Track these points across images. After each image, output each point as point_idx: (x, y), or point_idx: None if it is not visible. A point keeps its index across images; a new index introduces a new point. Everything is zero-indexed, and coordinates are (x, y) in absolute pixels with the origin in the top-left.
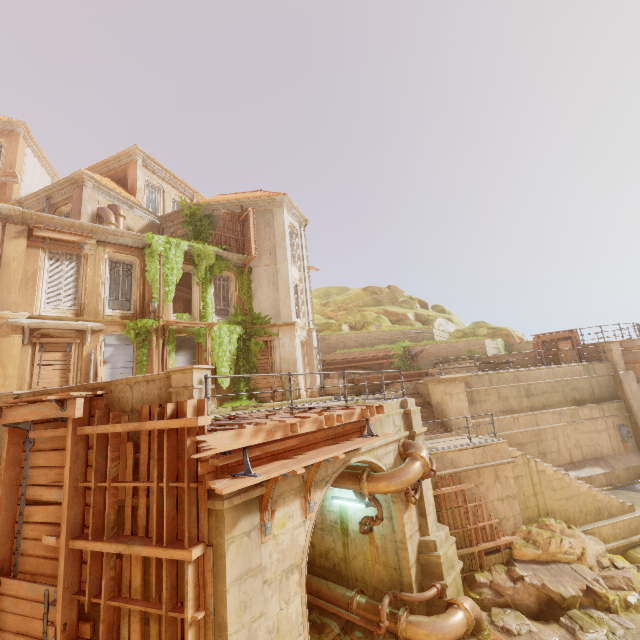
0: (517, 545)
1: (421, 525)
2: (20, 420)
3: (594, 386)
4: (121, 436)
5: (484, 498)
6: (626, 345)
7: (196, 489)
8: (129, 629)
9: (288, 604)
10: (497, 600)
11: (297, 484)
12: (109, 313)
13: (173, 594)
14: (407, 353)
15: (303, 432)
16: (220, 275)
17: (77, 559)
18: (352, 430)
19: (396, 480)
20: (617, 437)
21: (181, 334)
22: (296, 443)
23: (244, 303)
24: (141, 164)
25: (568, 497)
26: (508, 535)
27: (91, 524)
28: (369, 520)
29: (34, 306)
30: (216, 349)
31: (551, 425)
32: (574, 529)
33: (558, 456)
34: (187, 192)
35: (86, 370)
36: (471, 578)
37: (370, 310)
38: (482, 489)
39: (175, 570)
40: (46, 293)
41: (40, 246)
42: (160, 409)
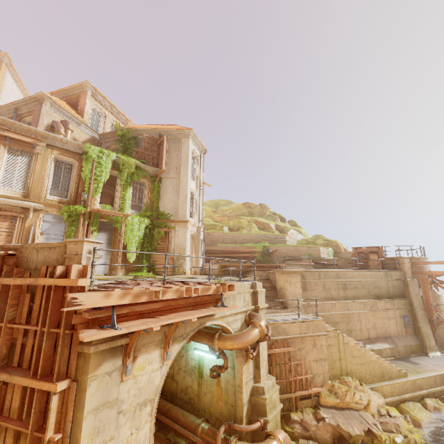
0: (323, 394)
1: (255, 375)
2: None
3: (390, 287)
4: (22, 288)
5: (304, 359)
6: (414, 261)
7: (71, 335)
8: (4, 442)
9: (138, 430)
10: (304, 434)
11: (159, 338)
12: (50, 198)
13: (40, 417)
14: (266, 251)
15: (165, 298)
16: (138, 181)
17: None
18: (209, 301)
19: (239, 341)
20: (401, 323)
21: (103, 219)
22: (160, 306)
23: (153, 203)
24: (90, 94)
25: (363, 363)
26: (318, 387)
27: None
28: (217, 368)
29: None
30: (128, 233)
31: (357, 311)
32: (364, 386)
33: (360, 333)
34: (123, 120)
35: (26, 238)
36: (288, 416)
37: (245, 219)
38: (303, 352)
39: (45, 398)
40: (2, 177)
41: (1, 142)
42: (52, 270)
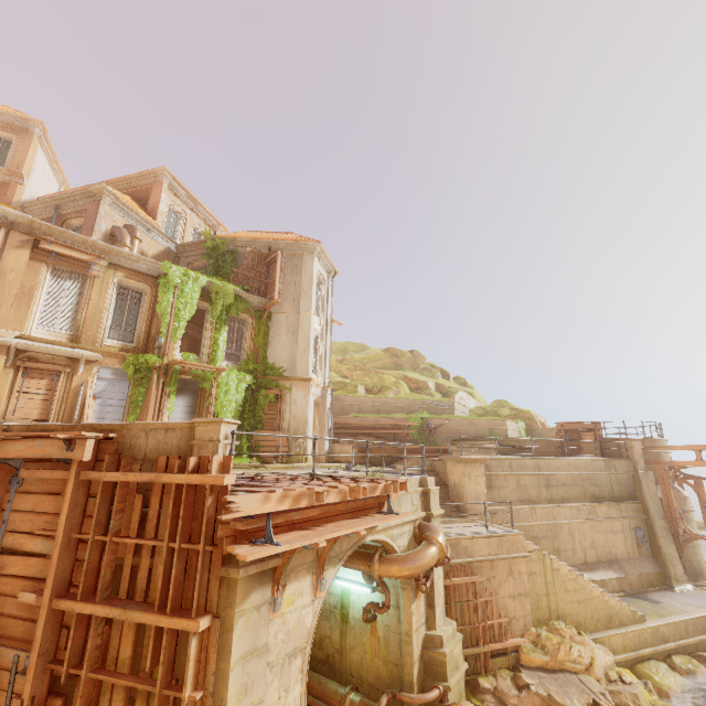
0: (525, 649)
1: (428, 617)
2: (14, 456)
3: (613, 483)
4: (129, 486)
5: (495, 593)
6: (647, 444)
7: (210, 553)
8: None
9: (287, 692)
10: None
11: (311, 558)
12: (108, 343)
13: (169, 669)
14: (425, 425)
15: (327, 502)
16: (236, 317)
17: (58, 622)
18: (371, 505)
19: (410, 564)
20: (632, 540)
21: (185, 376)
22: (318, 513)
23: (258, 350)
24: (167, 186)
25: (580, 600)
26: (516, 637)
27: (82, 582)
28: (375, 607)
29: (25, 325)
30: (221, 397)
31: (568, 520)
32: (584, 636)
33: (572, 555)
34: (211, 222)
35: (72, 404)
36: (474, 682)
37: (389, 373)
38: (494, 583)
39: (174, 642)
40: (41, 312)
41: (44, 260)
42: (181, 461)
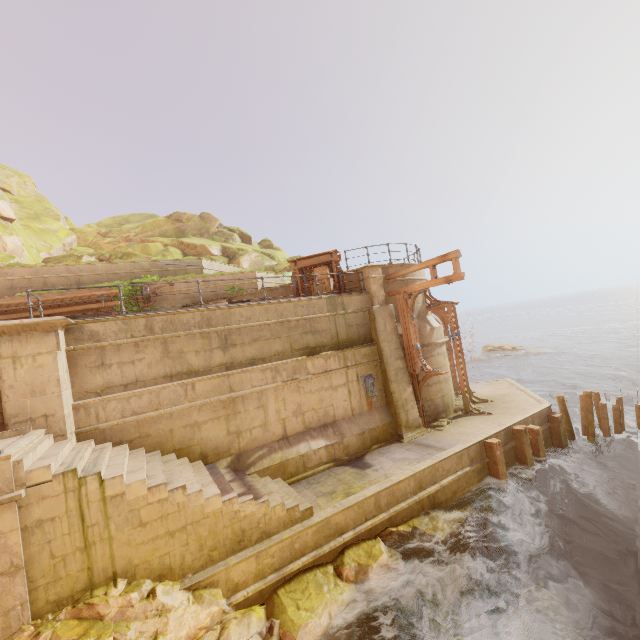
0: None
1: None
2: None
3: (340, 327)
4: None
5: None
6: (393, 271)
7: None
8: None
9: None
10: None
11: None
12: None
13: None
14: (139, 293)
15: None
16: None
17: None
18: None
19: None
20: (360, 392)
21: None
22: None
23: None
24: None
25: (176, 530)
26: None
27: None
28: None
29: None
30: None
31: (254, 389)
32: (155, 597)
33: (263, 432)
34: None
35: None
36: None
37: (159, 241)
38: None
39: None
40: None
41: None
42: None
